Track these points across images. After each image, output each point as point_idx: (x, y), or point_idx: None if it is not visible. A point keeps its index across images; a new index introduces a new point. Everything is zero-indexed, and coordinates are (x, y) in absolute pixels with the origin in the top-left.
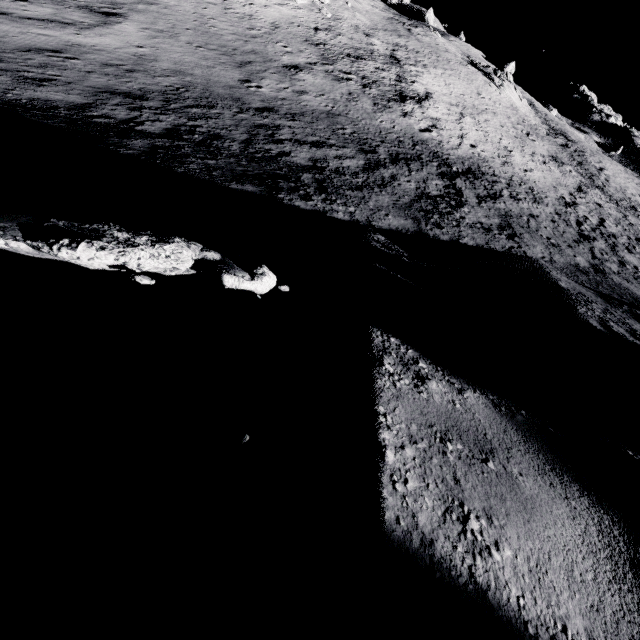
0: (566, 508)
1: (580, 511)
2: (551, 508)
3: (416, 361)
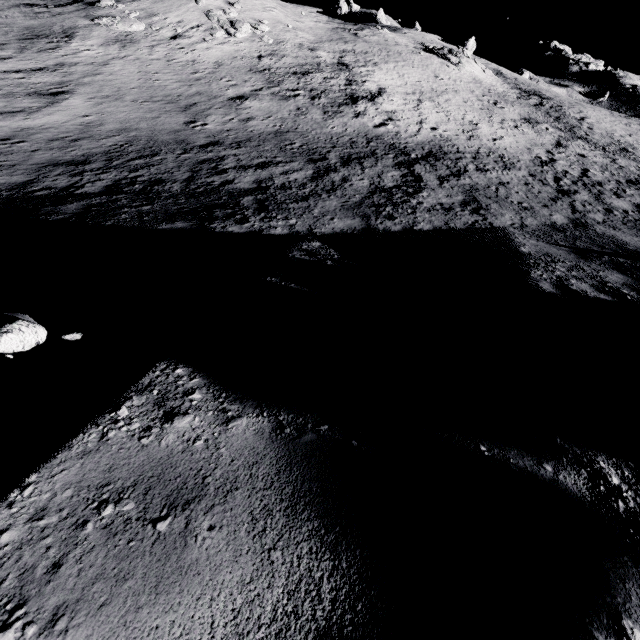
0: (251, 567)
1: (277, 566)
2: (217, 574)
3: (190, 393)
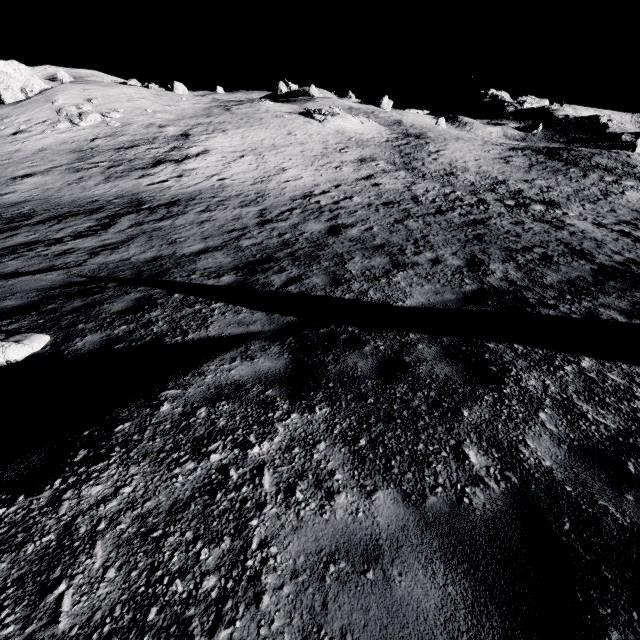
0: None
1: None
2: None
3: None
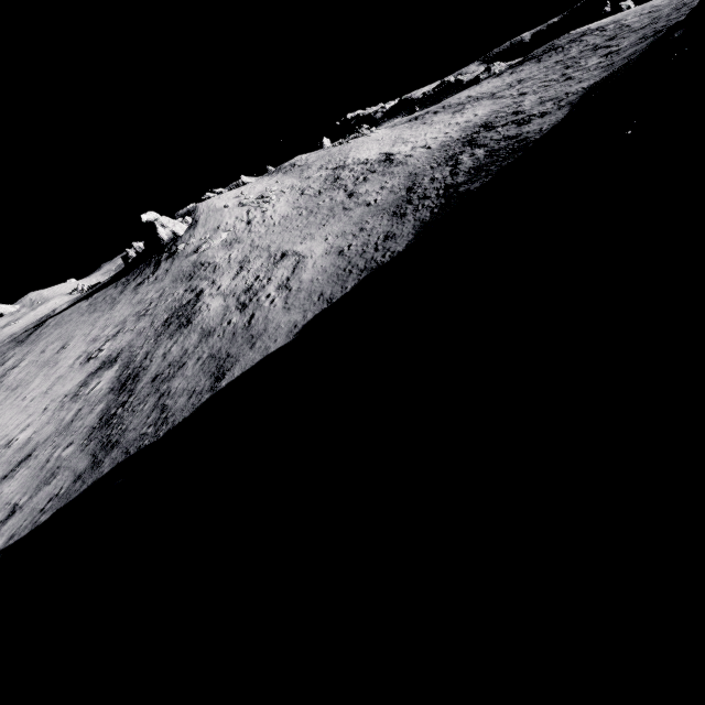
0: None
1: None
2: None
3: None
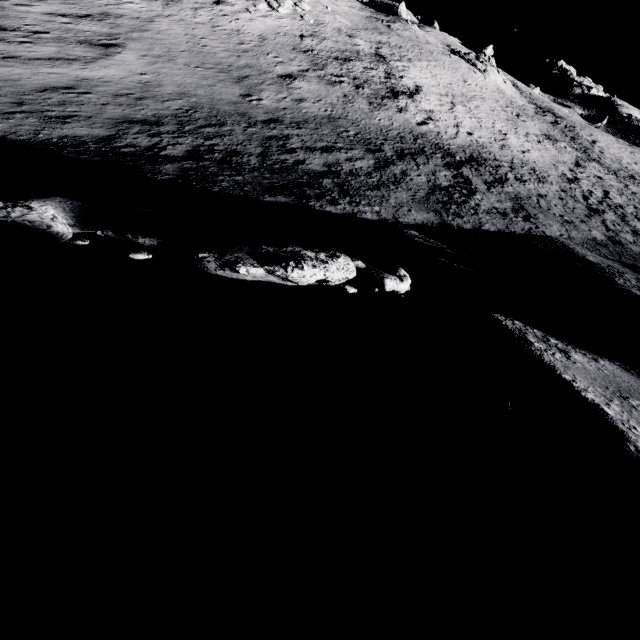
0: None
1: None
2: None
3: (547, 338)
